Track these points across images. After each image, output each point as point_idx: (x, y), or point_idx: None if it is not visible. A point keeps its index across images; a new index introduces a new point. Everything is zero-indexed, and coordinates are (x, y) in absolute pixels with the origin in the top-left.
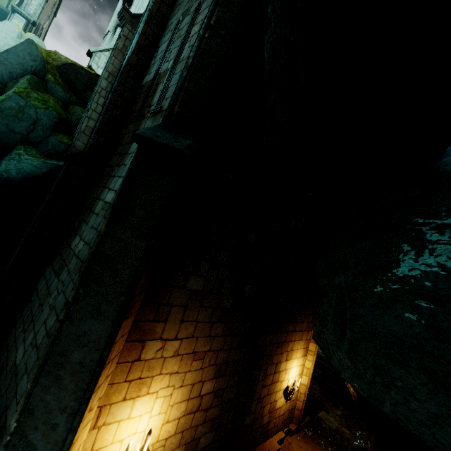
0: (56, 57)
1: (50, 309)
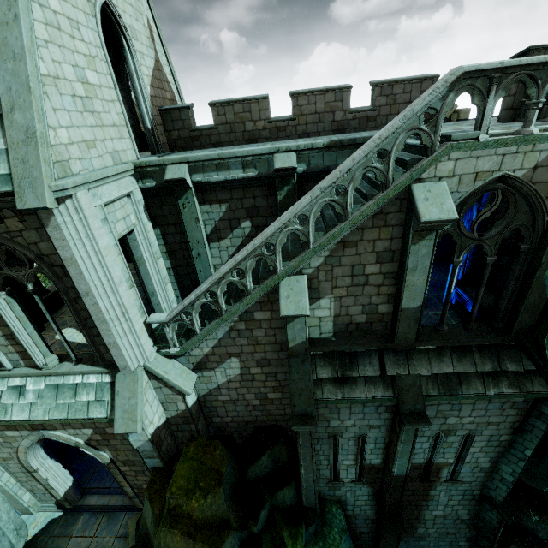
0: (209, 511)
1: (436, 547)
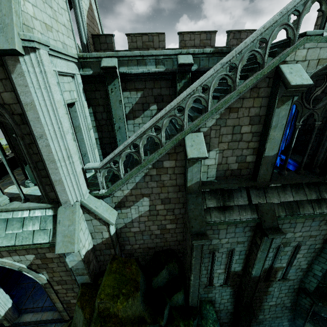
0: (130, 310)
1: None
